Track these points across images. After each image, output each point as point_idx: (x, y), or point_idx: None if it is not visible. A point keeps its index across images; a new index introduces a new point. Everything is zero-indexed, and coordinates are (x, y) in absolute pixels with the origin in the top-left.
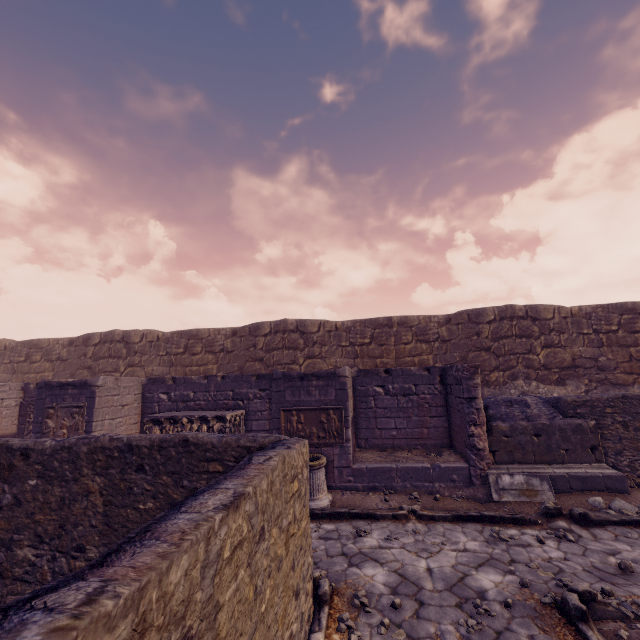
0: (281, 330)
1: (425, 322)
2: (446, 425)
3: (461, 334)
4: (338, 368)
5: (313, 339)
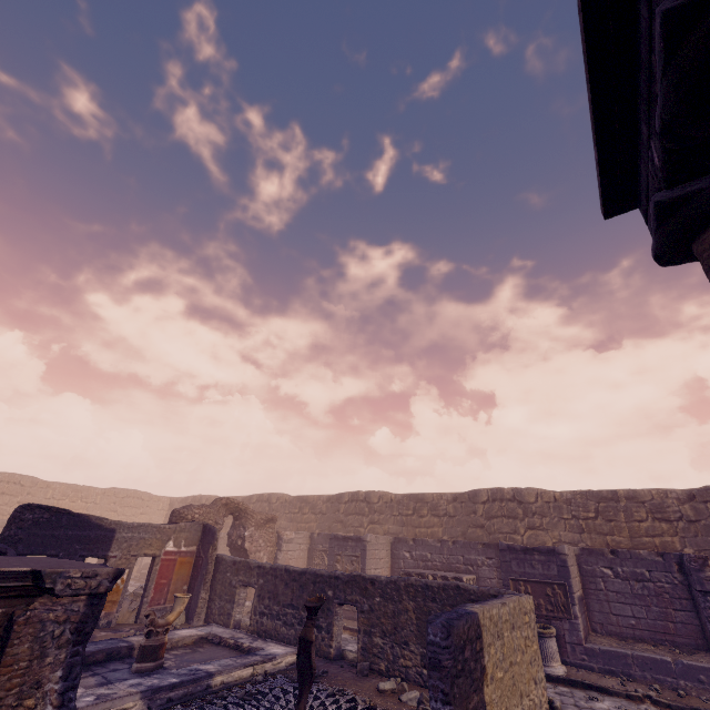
0: (498, 498)
1: (660, 498)
2: (697, 622)
3: None
4: (563, 542)
5: (531, 509)
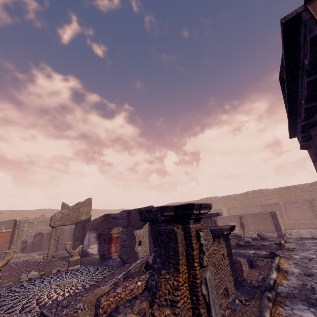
0: (255, 193)
1: (302, 186)
2: (313, 214)
3: (316, 188)
4: (276, 202)
5: (265, 194)
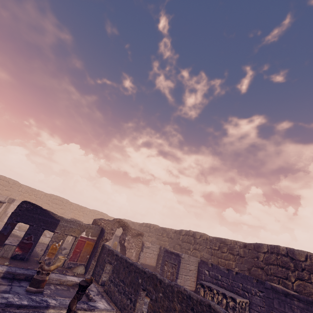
0: (275, 252)
1: None
2: None
3: None
4: None
5: (301, 265)
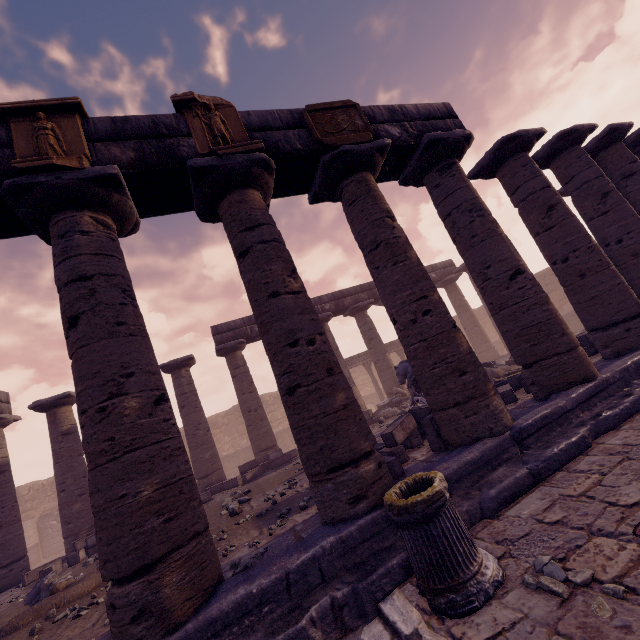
0: None
1: None
2: None
3: None
4: (47, 511)
5: (25, 499)
